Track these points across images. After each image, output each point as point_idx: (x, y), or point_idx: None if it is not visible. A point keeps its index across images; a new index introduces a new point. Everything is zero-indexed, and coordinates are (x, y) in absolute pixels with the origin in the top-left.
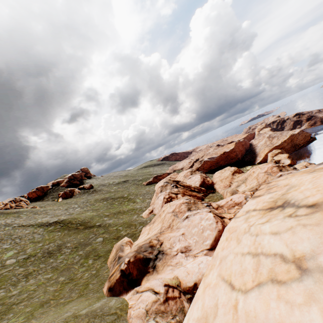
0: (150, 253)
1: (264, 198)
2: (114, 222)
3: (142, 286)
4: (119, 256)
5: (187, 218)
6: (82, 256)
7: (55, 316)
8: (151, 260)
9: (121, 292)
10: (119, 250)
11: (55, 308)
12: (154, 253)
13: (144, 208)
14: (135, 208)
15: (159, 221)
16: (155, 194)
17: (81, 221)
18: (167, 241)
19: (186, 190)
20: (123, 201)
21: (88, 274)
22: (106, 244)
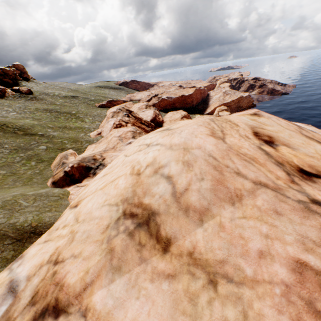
0: (93, 164)
1: (165, 127)
2: (59, 135)
3: (82, 183)
4: (64, 162)
5: (130, 144)
6: (24, 158)
7: (2, 193)
8: (93, 169)
9: (64, 186)
10: (64, 158)
11: (1, 190)
12: (96, 164)
13: (93, 129)
14: (82, 127)
15: (105, 142)
16: (106, 118)
17: (19, 126)
18: (109, 158)
19: (137, 121)
20: (70, 117)
21: (31, 172)
22: (50, 152)
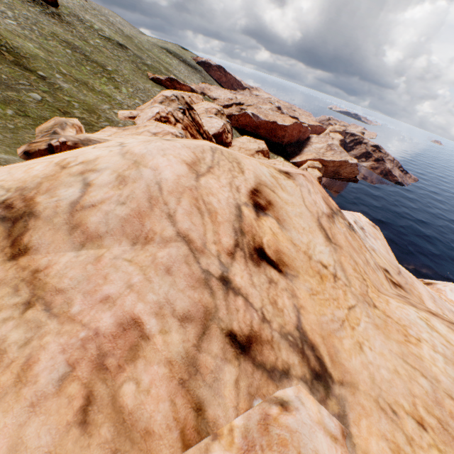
0: None
1: (179, 139)
2: (71, 91)
3: None
4: (56, 132)
5: None
6: None
7: None
8: None
9: None
10: (59, 125)
11: None
12: None
13: (126, 107)
14: (112, 97)
15: (132, 133)
16: (152, 100)
17: (11, 46)
18: None
19: (193, 126)
20: (101, 73)
21: (0, 123)
22: (43, 108)
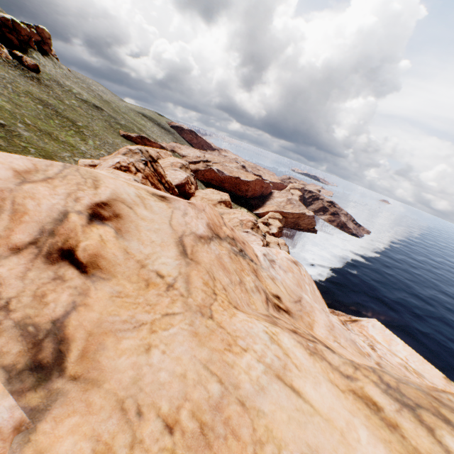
0: None
1: None
2: (30, 138)
3: None
4: None
5: None
6: None
7: None
8: None
9: None
10: None
11: None
12: None
13: (89, 156)
14: (76, 146)
15: None
16: (116, 152)
17: None
18: None
19: (155, 176)
20: (70, 127)
21: None
22: None
